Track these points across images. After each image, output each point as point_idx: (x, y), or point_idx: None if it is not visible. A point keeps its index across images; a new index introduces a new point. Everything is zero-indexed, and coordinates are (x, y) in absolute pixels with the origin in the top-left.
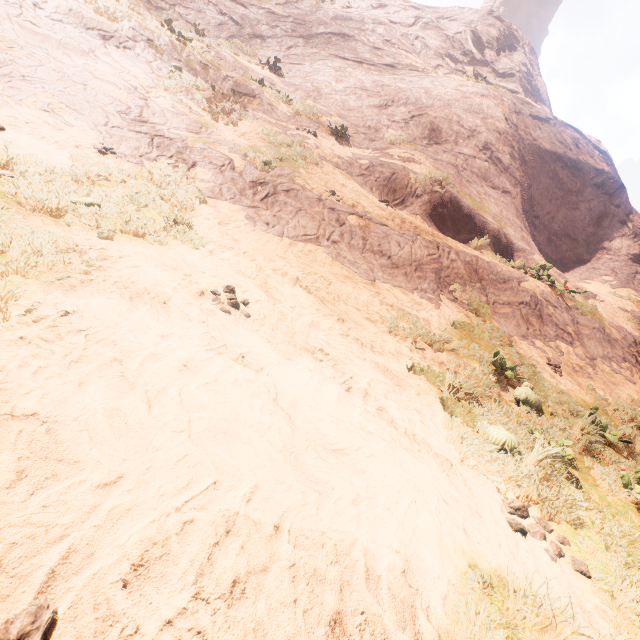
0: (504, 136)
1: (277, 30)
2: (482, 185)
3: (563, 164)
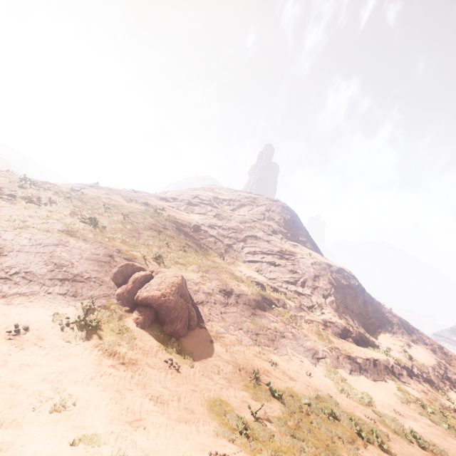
0: (335, 285)
1: (232, 239)
2: (344, 311)
3: (349, 287)
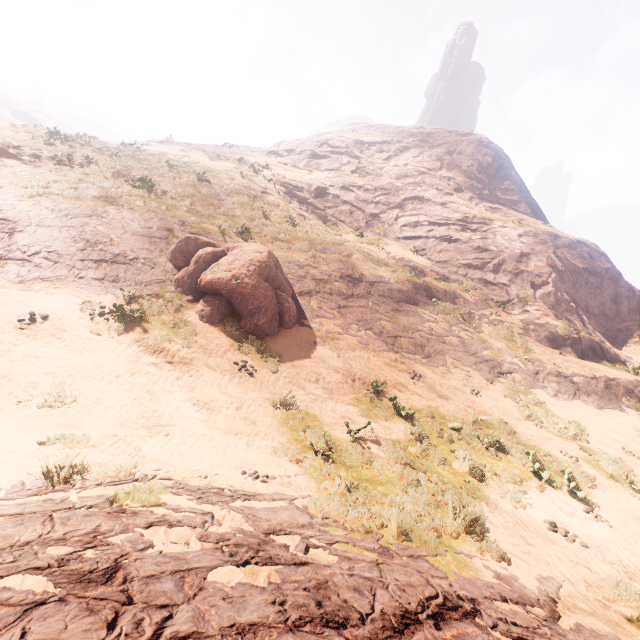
0: (560, 269)
1: (380, 205)
2: (568, 310)
3: (589, 272)
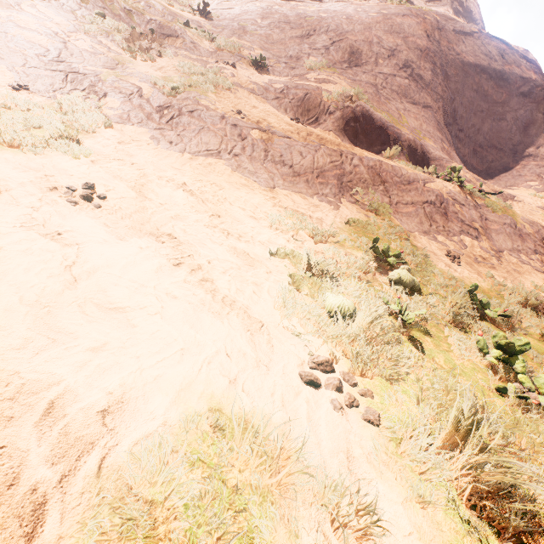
0: (426, 53)
1: None
2: (402, 101)
3: (488, 76)
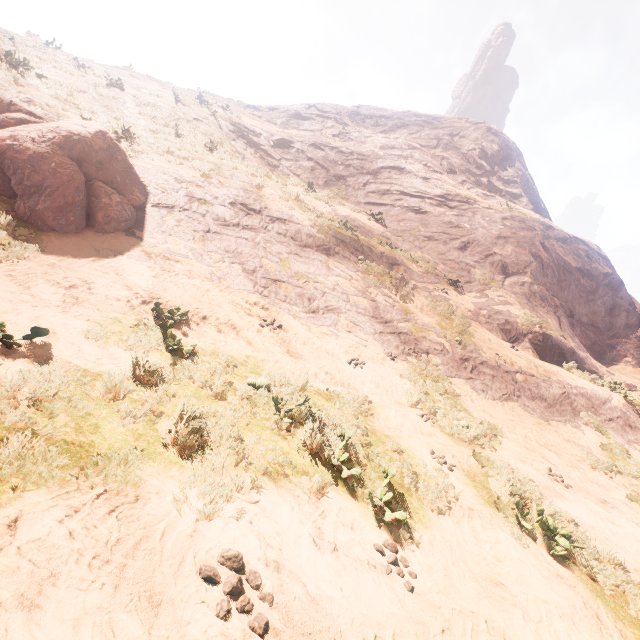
0: (544, 261)
1: (351, 169)
2: (543, 306)
3: (582, 273)
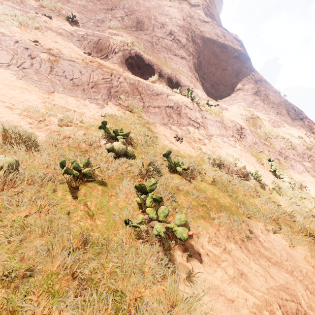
0: (182, 28)
1: None
2: (168, 53)
3: (217, 45)
